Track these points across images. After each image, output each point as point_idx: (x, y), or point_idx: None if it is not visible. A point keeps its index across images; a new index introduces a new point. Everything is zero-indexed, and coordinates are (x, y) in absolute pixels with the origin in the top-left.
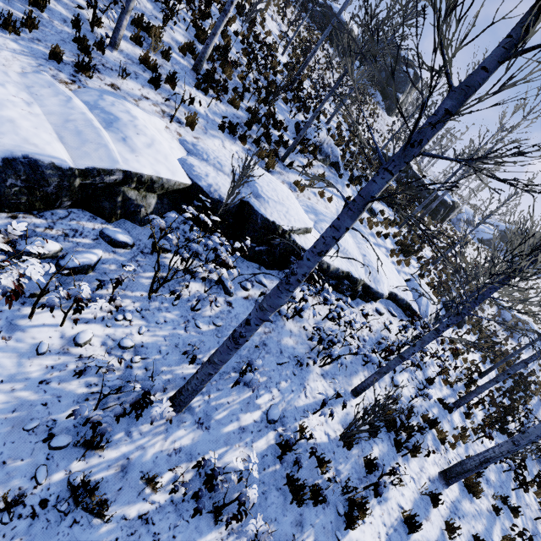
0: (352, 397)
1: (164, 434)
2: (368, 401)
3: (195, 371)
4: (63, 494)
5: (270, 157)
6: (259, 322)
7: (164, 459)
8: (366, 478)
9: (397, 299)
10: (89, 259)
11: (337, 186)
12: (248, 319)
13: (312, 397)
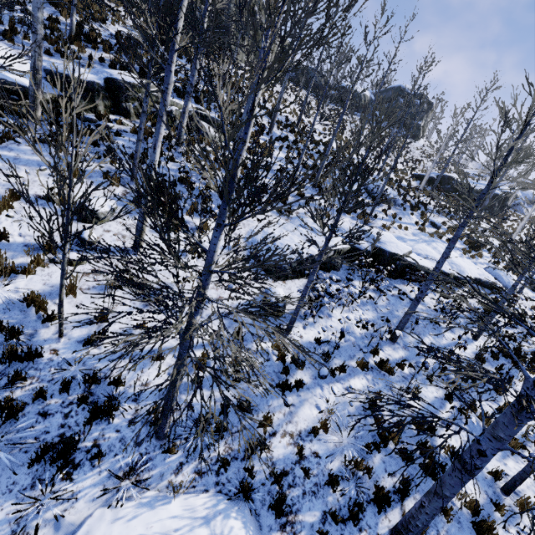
0: (473, 341)
1: (393, 351)
2: (486, 343)
3: (390, 329)
4: (375, 366)
5: (365, 217)
6: (426, 290)
7: (399, 360)
8: (499, 372)
9: (482, 282)
10: (334, 288)
11: (405, 217)
12: (421, 291)
13: (450, 340)
